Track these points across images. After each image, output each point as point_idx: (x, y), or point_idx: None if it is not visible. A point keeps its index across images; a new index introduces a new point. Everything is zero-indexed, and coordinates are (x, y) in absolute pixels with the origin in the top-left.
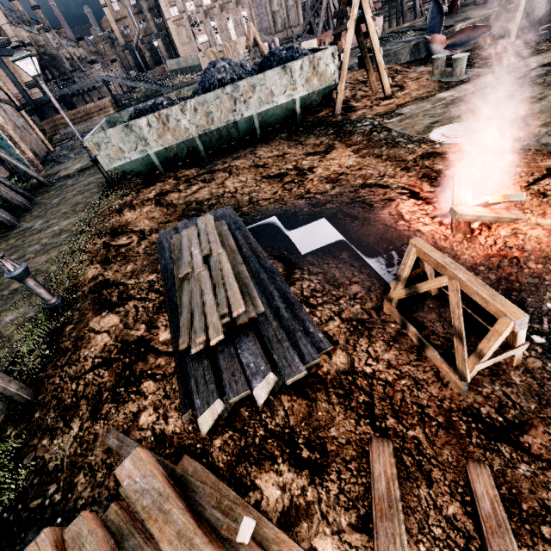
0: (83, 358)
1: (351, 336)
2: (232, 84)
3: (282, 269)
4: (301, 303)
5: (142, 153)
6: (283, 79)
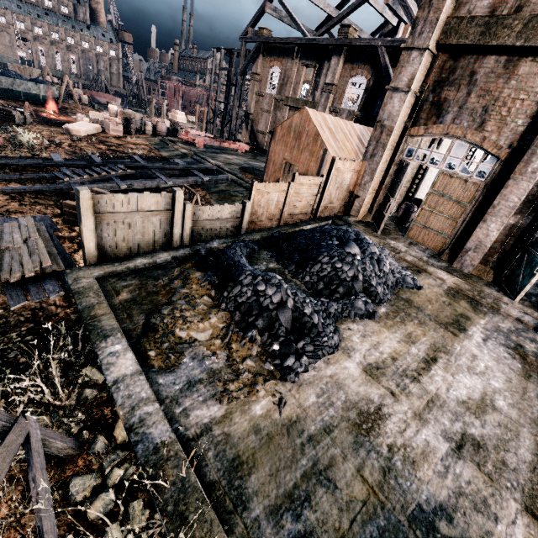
0: None
1: None
2: (14, 79)
3: None
4: None
5: None
6: (36, 87)
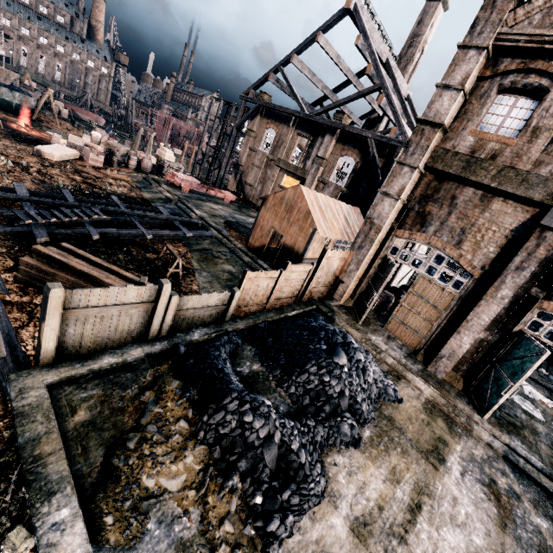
0: None
1: None
2: None
3: None
4: None
5: None
6: (10, 94)
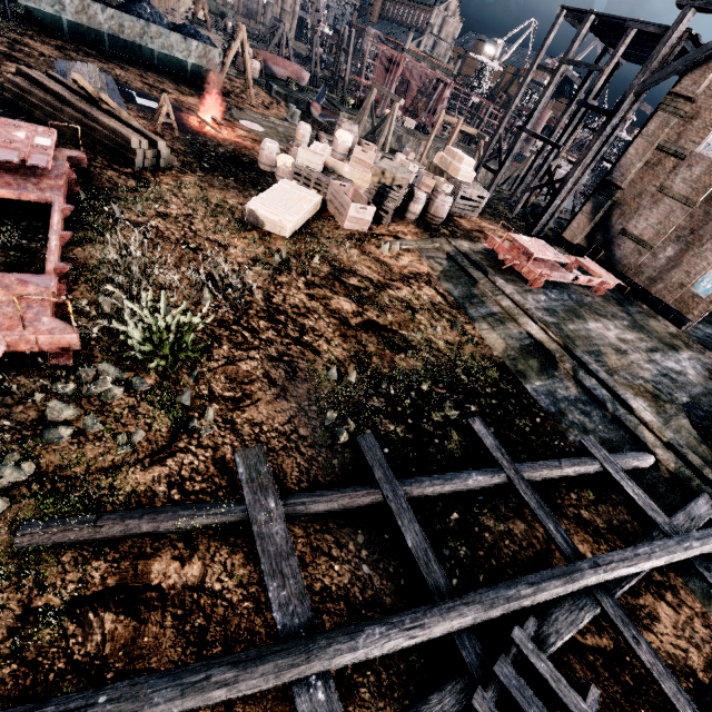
0: (4, 69)
1: (137, 117)
2: (146, 22)
3: (125, 101)
4: (126, 107)
5: (57, 13)
6: (183, 44)
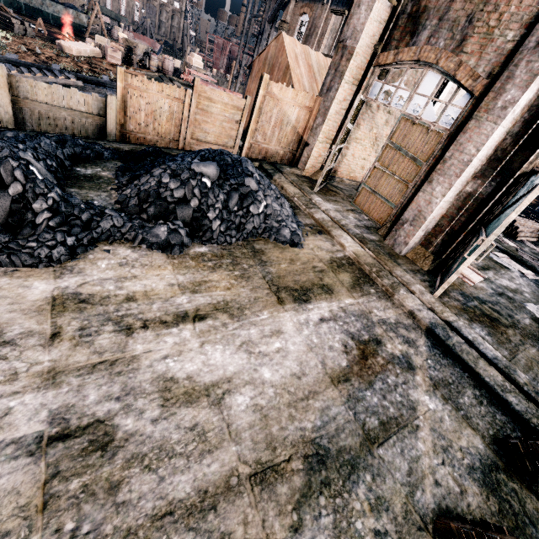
0: None
1: None
2: None
3: None
4: None
5: None
6: (65, 11)
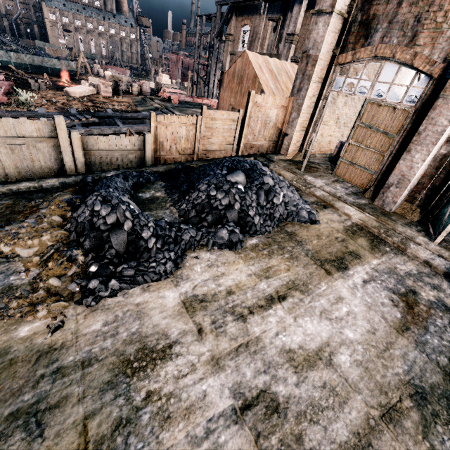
0: None
1: None
2: (43, 57)
3: None
4: None
5: (9, 60)
6: (59, 63)
